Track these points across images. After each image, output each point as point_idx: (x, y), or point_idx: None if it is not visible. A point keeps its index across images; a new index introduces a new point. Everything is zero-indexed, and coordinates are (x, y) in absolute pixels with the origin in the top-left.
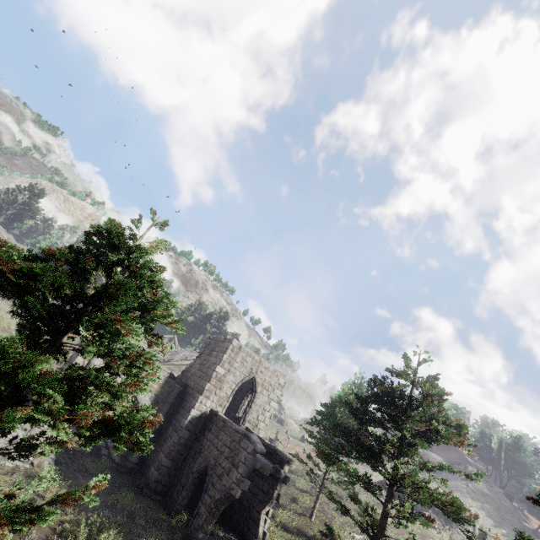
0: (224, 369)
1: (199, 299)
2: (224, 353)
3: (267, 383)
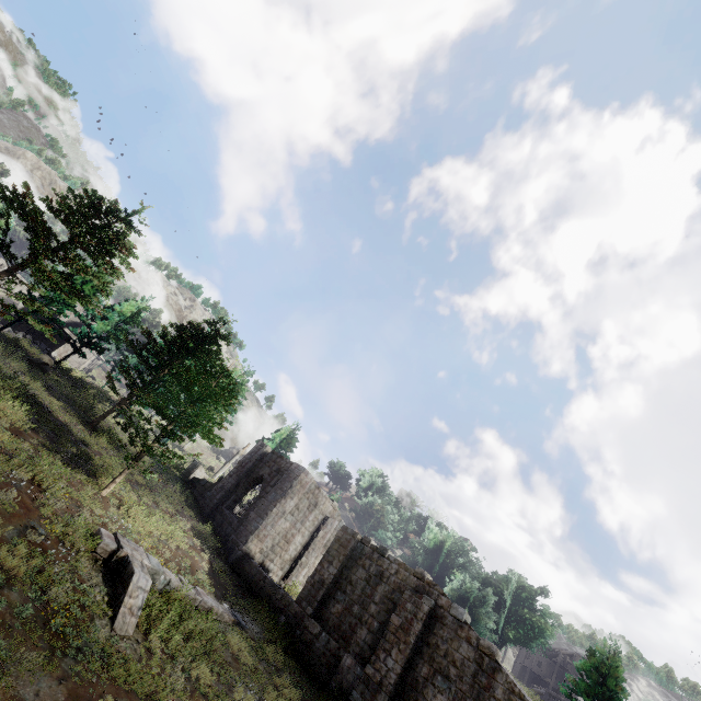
0: None
1: None
2: None
3: None
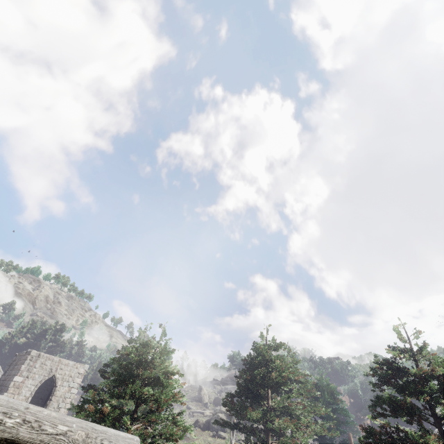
0: (22, 377)
1: (33, 319)
2: (22, 364)
3: (67, 376)
